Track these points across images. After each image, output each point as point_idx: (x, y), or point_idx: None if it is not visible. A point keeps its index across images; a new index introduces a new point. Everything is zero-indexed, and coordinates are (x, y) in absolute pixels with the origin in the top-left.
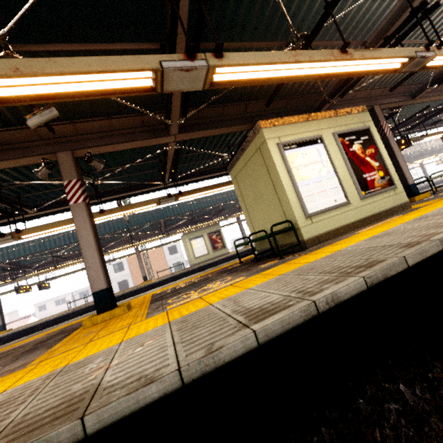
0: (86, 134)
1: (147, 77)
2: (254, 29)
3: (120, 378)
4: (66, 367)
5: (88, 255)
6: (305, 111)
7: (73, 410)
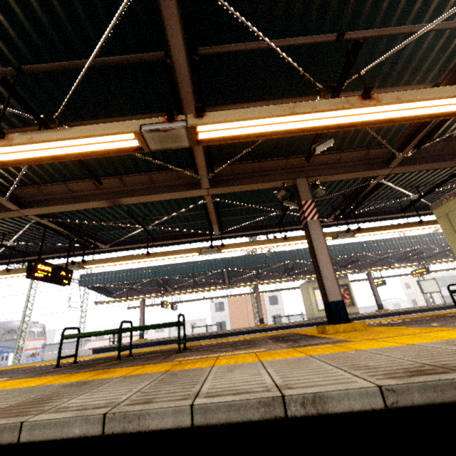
0: (316, 165)
1: None
2: None
3: None
4: None
5: (324, 266)
6: None
7: None
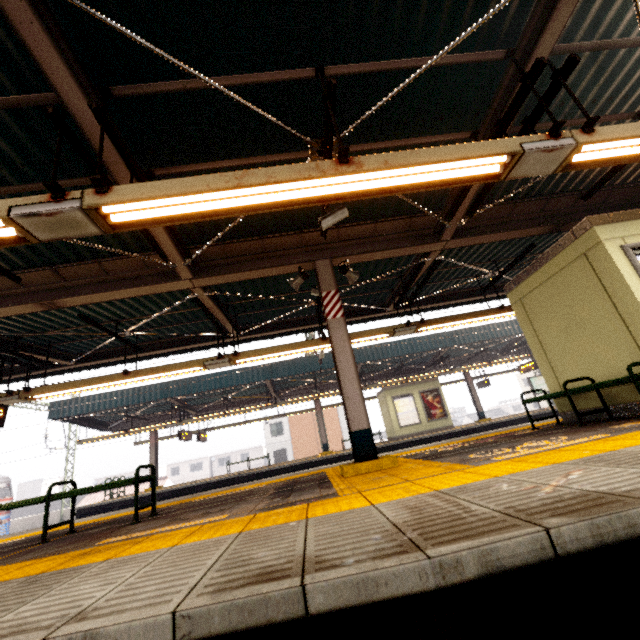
0: (345, 241)
1: (491, 164)
2: (591, 102)
3: (631, 487)
4: (441, 491)
5: (347, 383)
6: (635, 205)
7: (615, 501)
